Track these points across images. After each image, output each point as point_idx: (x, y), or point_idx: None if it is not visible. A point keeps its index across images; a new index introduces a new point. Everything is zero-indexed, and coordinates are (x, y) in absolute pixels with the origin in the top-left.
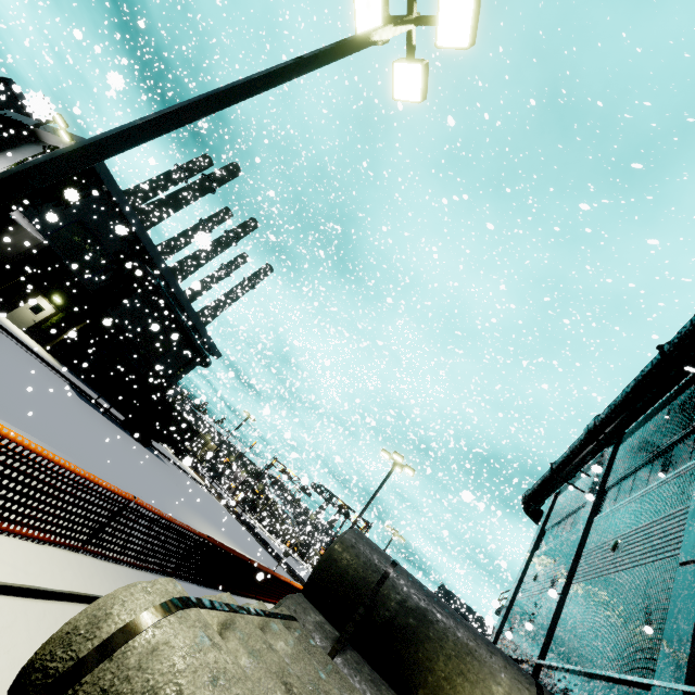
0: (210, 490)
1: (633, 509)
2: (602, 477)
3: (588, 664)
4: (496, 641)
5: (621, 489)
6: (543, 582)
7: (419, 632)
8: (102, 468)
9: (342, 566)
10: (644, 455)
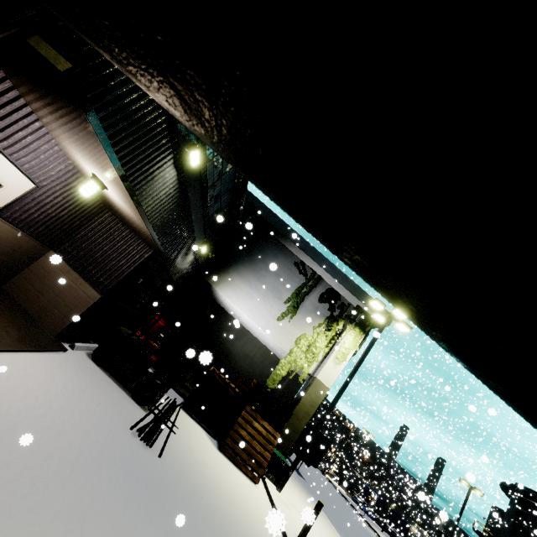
0: None
1: None
2: None
3: None
4: None
5: None
6: None
7: None
8: None
9: None
10: None
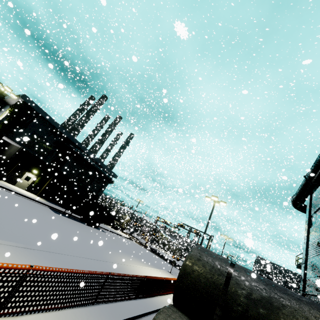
0: (132, 239)
1: None
2: None
3: None
4: (305, 285)
5: None
6: None
7: (271, 319)
8: (59, 245)
9: (195, 276)
10: None
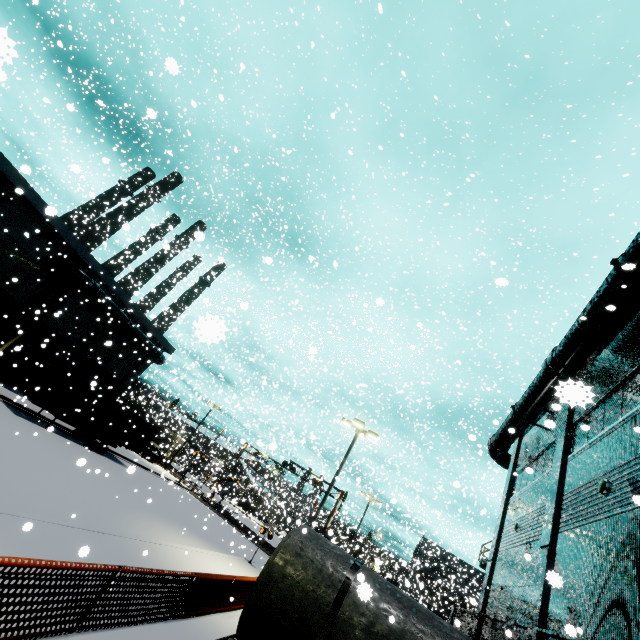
0: (182, 485)
1: (613, 442)
2: (567, 412)
3: (602, 634)
4: (486, 599)
5: (591, 421)
6: (525, 531)
7: None
8: (14, 493)
9: (285, 587)
10: (610, 382)
